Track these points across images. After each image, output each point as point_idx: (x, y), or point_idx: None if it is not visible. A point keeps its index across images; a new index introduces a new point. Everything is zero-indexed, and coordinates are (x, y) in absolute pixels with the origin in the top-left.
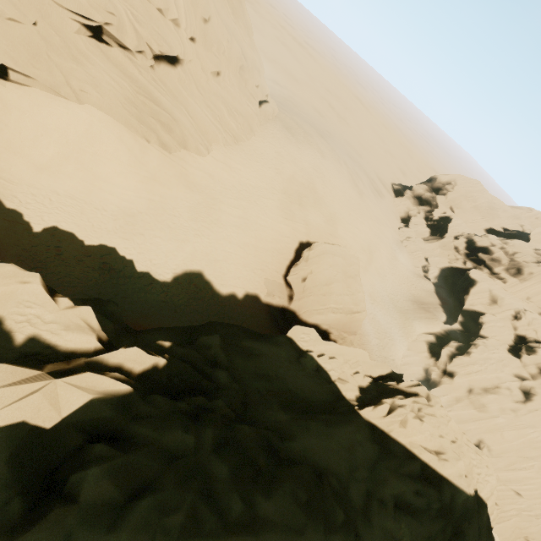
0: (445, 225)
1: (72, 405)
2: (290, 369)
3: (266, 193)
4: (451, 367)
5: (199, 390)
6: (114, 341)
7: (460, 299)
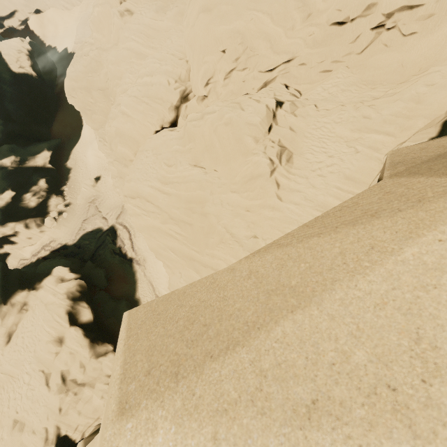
0: None
1: None
2: None
3: None
4: None
5: None
6: None
7: None
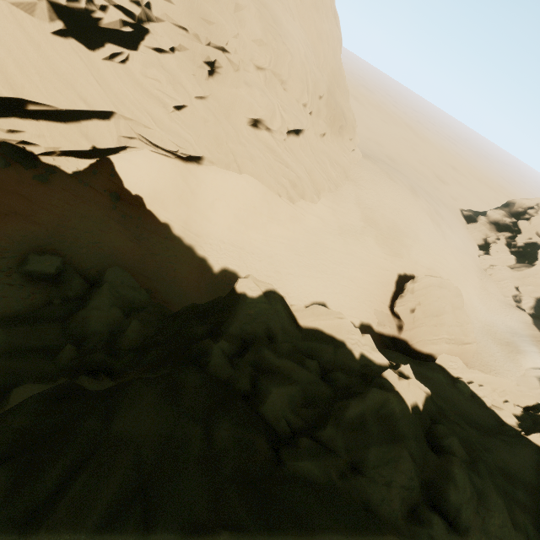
0: (534, 251)
1: (421, 398)
2: (453, 393)
3: (365, 231)
4: None
5: None
6: None
7: None
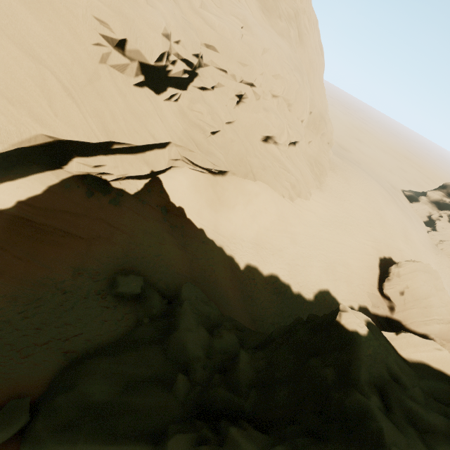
0: None
1: None
2: None
3: (349, 221)
4: None
5: None
6: None
7: None
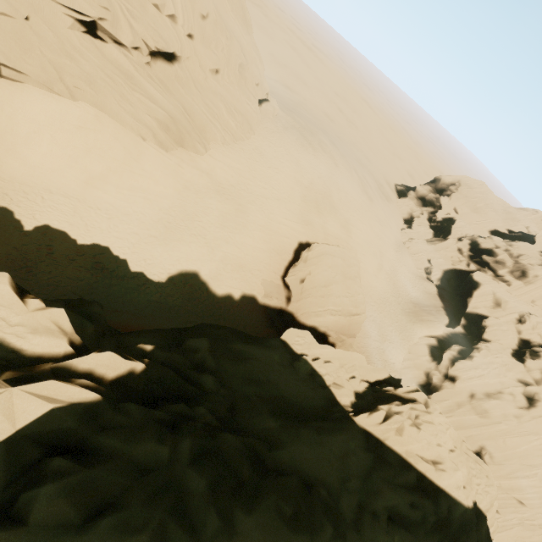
0: (449, 226)
1: (29, 415)
2: (282, 374)
3: (265, 193)
4: (453, 371)
5: (181, 396)
6: (94, 343)
7: (463, 302)
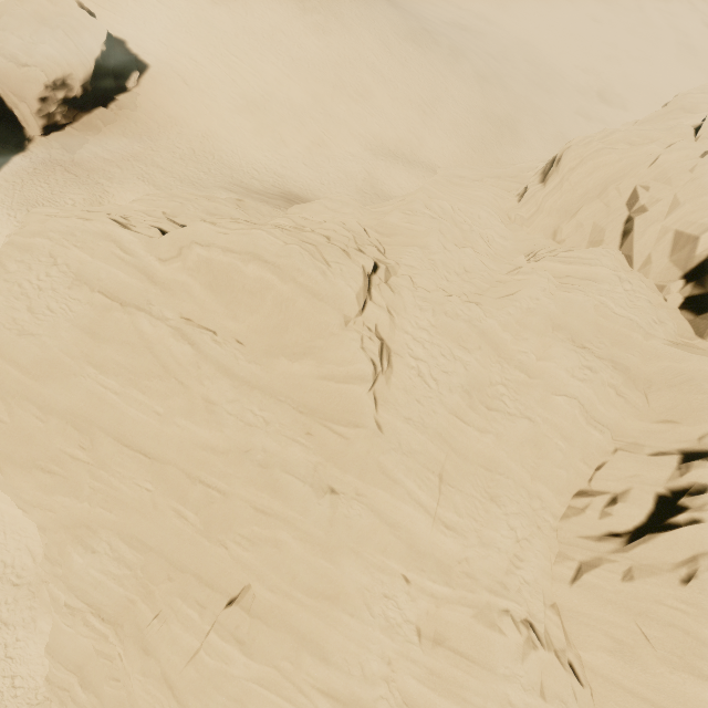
0: None
1: None
2: None
3: None
4: None
5: None
6: None
7: None
